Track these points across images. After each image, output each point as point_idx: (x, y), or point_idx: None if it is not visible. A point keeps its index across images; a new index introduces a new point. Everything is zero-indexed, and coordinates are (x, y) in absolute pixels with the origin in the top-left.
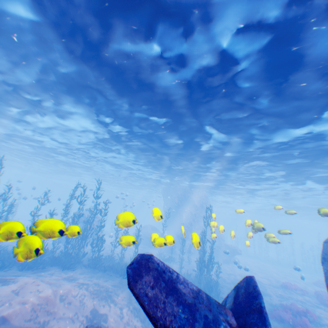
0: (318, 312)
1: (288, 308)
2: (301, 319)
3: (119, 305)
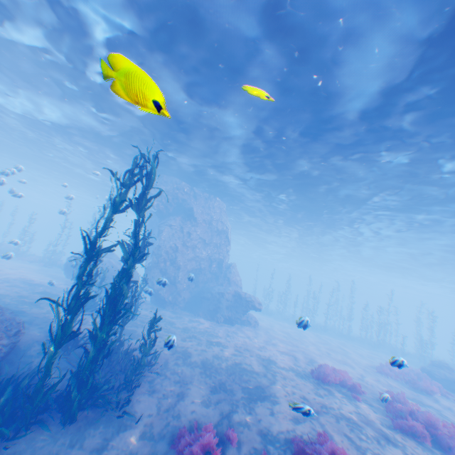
0: None
1: None
2: None
3: None
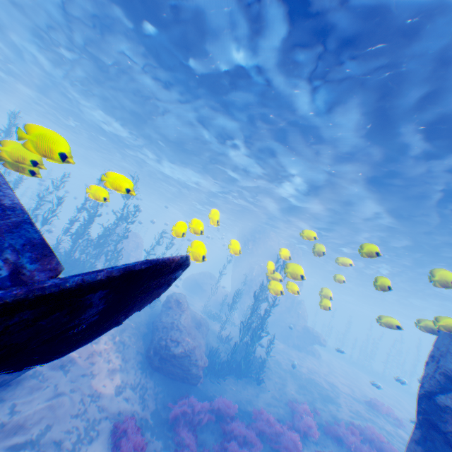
0: None
1: (358, 429)
2: (369, 450)
3: None
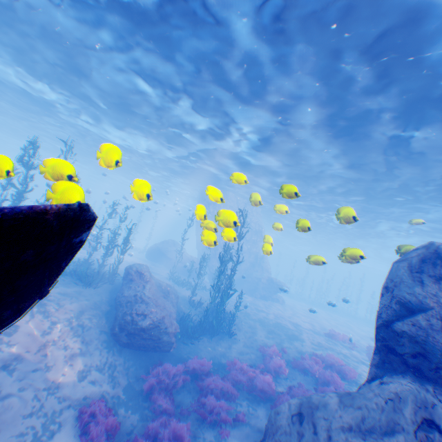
0: (360, 369)
1: (321, 359)
2: (332, 374)
3: (52, 318)
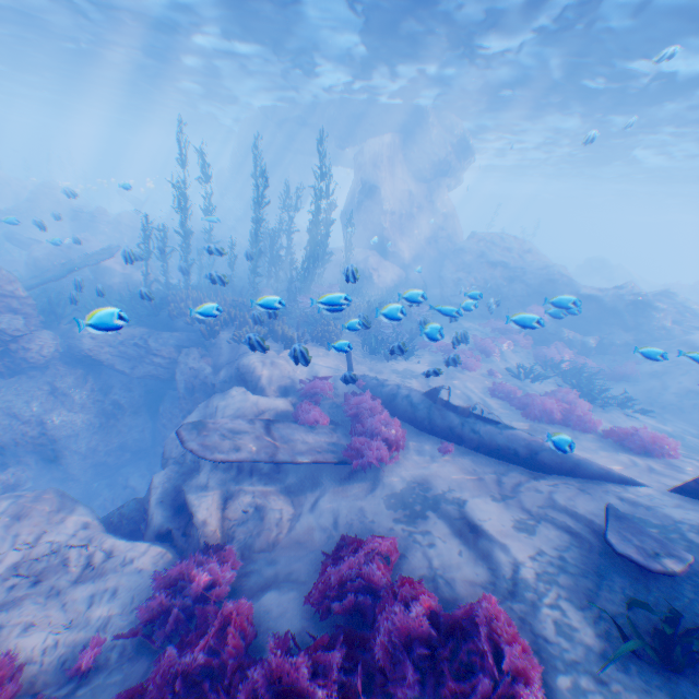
0: None
1: None
2: None
3: None
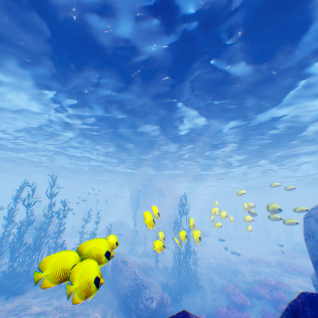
0: (285, 280)
1: (262, 283)
2: (277, 292)
3: None
